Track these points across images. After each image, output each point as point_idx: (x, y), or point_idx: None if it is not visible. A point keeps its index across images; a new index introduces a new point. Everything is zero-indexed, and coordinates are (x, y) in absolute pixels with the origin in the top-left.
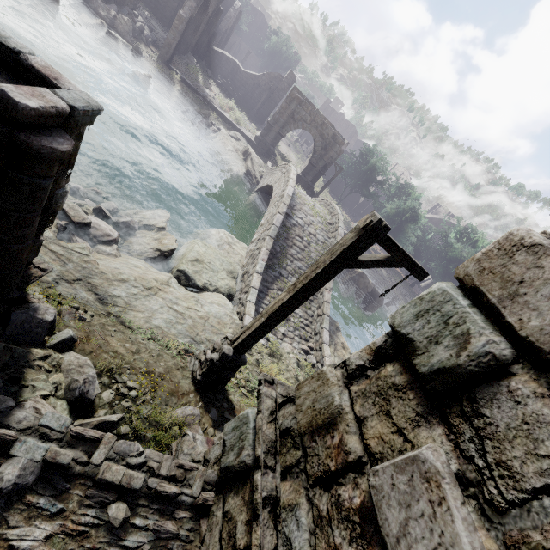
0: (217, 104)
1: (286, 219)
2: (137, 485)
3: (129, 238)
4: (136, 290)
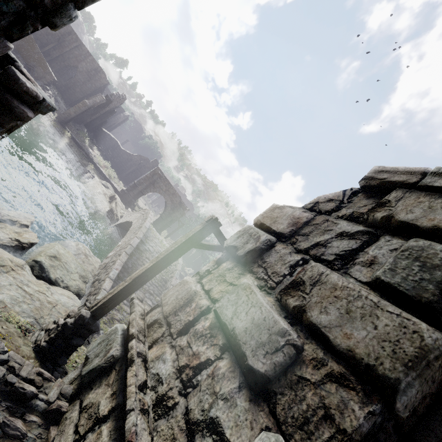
0: (97, 161)
1: (140, 244)
2: None
3: None
4: None
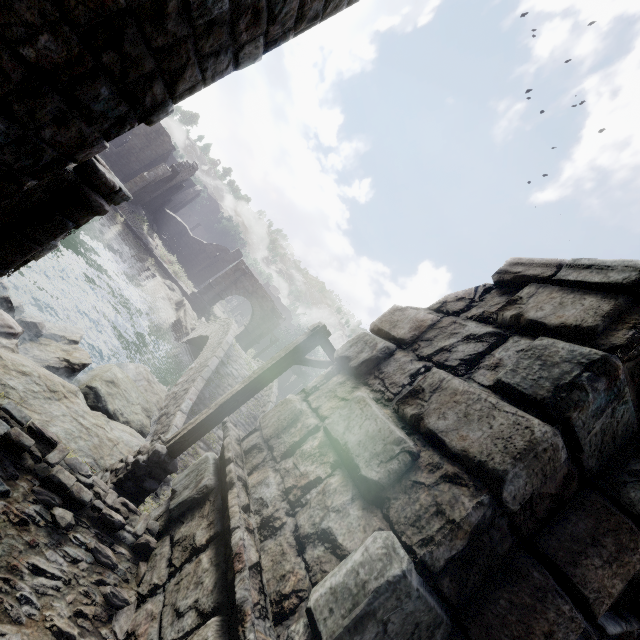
0: (158, 254)
1: (221, 366)
2: (86, 498)
3: (29, 341)
4: (37, 387)
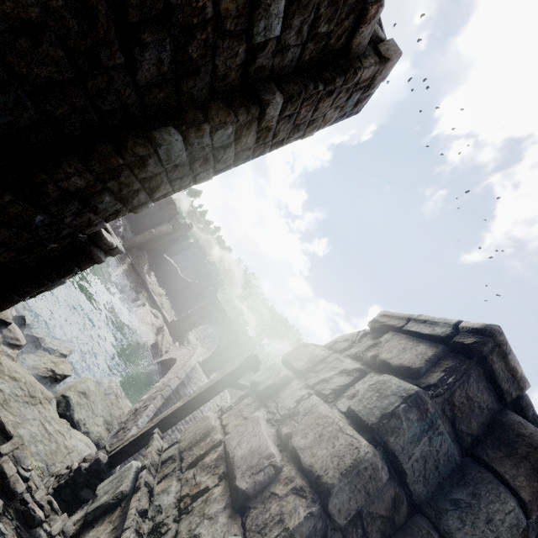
0: (151, 287)
1: (181, 387)
2: (18, 489)
3: (29, 352)
4: (21, 391)
